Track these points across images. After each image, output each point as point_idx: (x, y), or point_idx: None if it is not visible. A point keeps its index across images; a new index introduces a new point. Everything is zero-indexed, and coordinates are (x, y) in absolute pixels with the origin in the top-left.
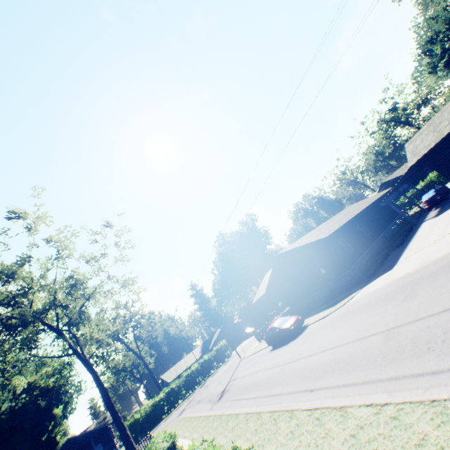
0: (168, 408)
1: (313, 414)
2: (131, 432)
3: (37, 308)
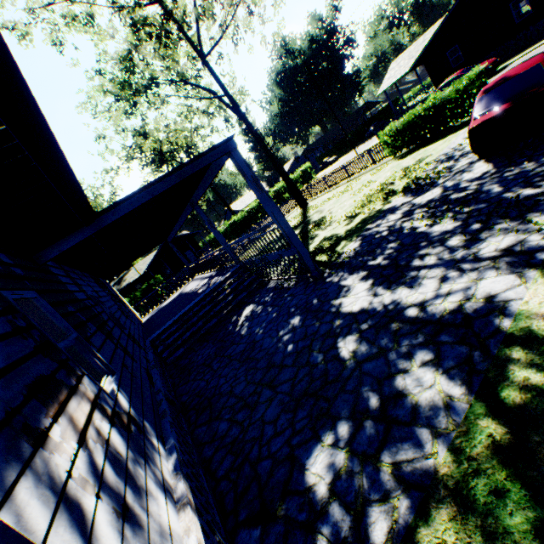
0: (261, 216)
1: None
2: (231, 231)
3: None
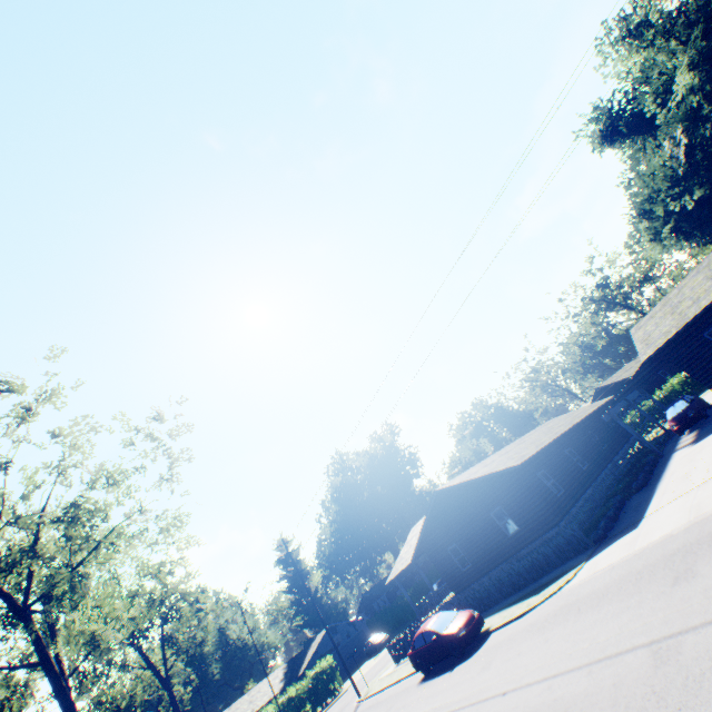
0: None
1: None
2: None
3: None
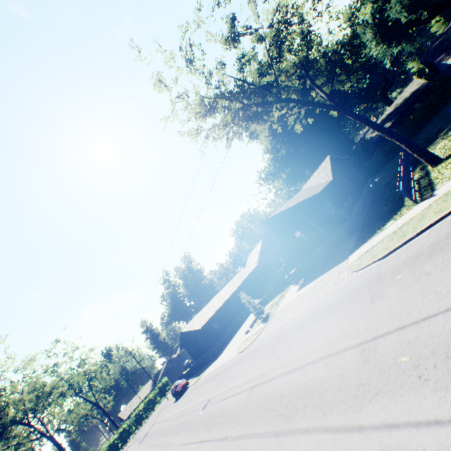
0: (122, 444)
1: None
2: None
3: (15, 418)
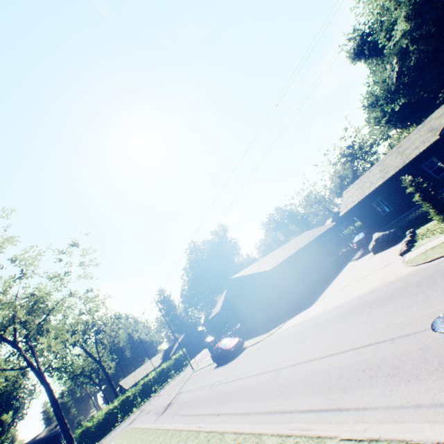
0: (122, 416)
1: (208, 436)
2: (81, 440)
3: None
